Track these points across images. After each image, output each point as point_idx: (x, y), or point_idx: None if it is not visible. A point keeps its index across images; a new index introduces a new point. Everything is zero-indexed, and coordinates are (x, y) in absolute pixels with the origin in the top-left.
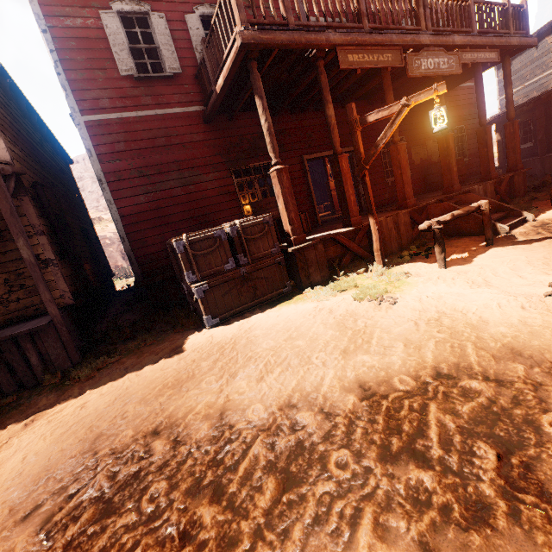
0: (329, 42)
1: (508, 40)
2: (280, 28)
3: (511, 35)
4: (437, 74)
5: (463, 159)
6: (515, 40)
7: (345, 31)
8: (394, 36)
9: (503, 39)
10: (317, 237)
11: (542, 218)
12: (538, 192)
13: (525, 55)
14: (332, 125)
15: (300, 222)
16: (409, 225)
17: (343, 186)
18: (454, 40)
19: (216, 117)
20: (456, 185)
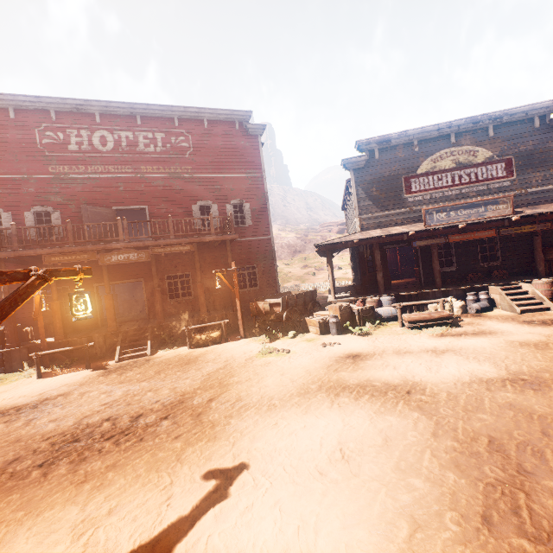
0: (37, 254)
1: (203, 238)
2: (2, 251)
3: (205, 236)
4: (127, 262)
5: (220, 295)
6: (211, 237)
7: (49, 248)
8: (90, 246)
9: (198, 238)
10: (27, 345)
11: (155, 355)
12: (248, 328)
13: (347, 212)
14: (51, 286)
15: (14, 337)
16: (103, 343)
17: (53, 318)
18: (145, 243)
19: (33, 261)
20: (161, 319)
